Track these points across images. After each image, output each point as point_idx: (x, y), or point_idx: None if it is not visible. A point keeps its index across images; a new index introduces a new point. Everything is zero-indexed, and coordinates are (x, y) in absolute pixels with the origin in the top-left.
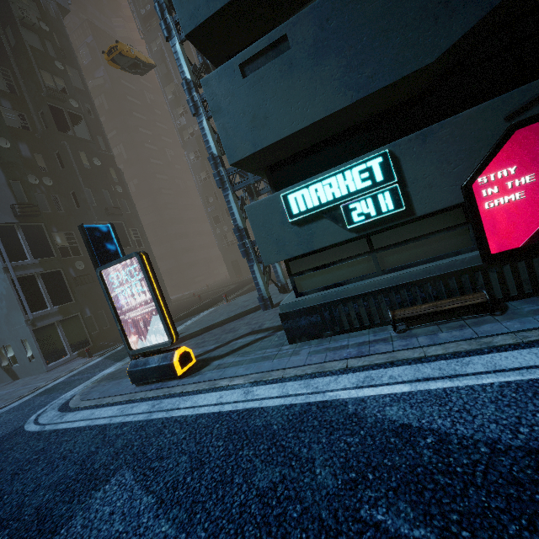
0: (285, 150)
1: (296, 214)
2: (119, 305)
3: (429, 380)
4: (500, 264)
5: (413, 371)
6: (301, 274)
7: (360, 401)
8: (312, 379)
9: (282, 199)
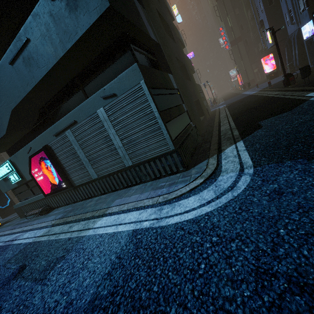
0: (1, 148)
1: None
2: None
3: None
4: (49, 197)
5: (4, 238)
6: (17, 194)
7: None
8: None
9: None
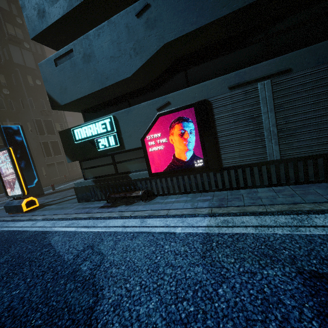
0: (85, 104)
1: (78, 140)
2: (3, 172)
3: (84, 227)
4: (156, 178)
5: (87, 223)
6: (86, 169)
7: (55, 232)
8: (60, 221)
9: (72, 131)
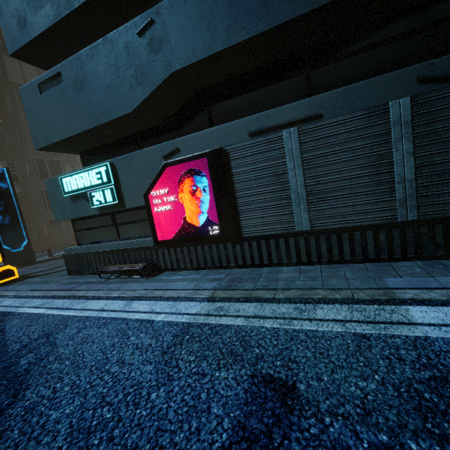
0: (82, 144)
1: (67, 192)
2: None
3: (56, 309)
4: (163, 247)
5: (63, 303)
6: (80, 231)
7: (18, 314)
8: (34, 299)
9: (60, 180)
